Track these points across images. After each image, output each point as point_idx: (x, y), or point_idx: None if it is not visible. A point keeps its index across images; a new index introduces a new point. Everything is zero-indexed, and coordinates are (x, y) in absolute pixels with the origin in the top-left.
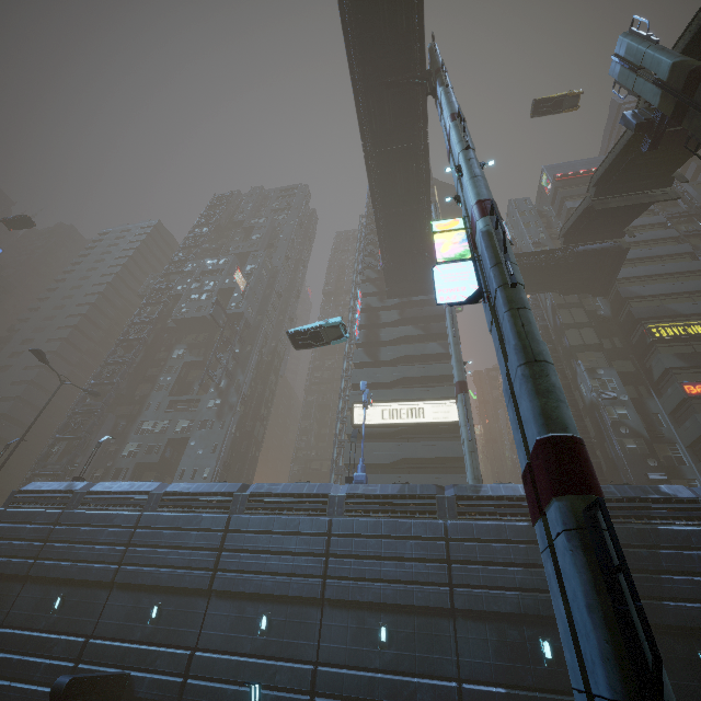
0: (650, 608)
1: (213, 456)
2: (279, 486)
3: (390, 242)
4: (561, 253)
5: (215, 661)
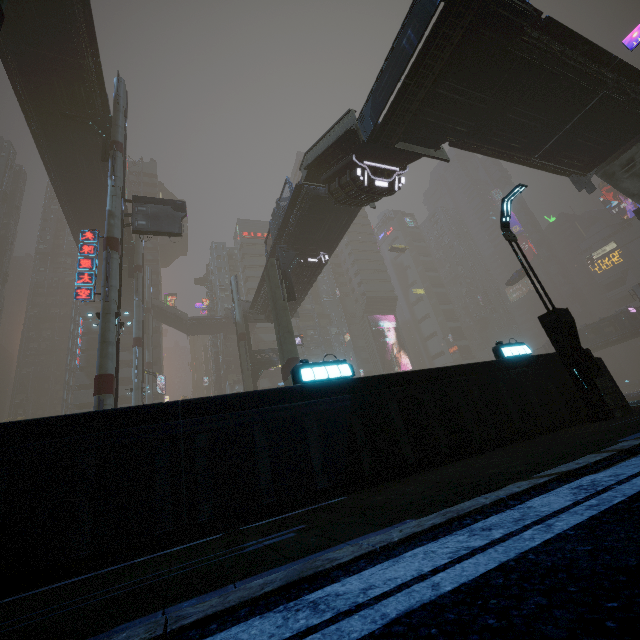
0: None
1: None
2: None
3: None
4: (225, 320)
5: None
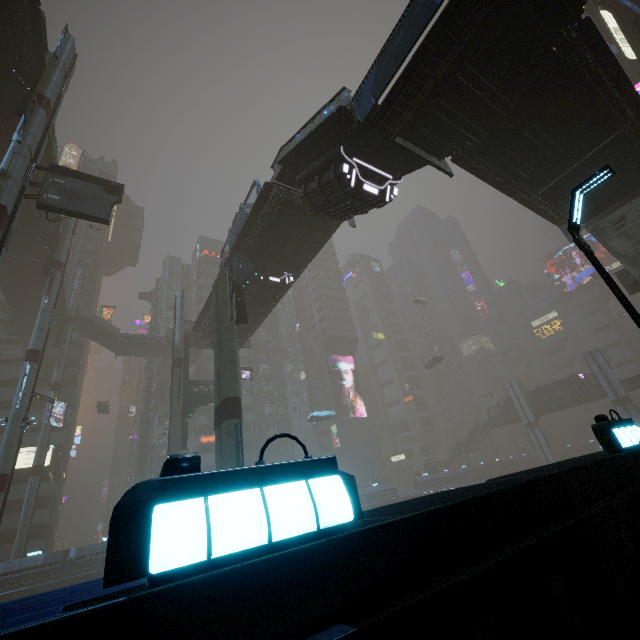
0: None
1: None
2: None
3: (18, 304)
4: (165, 342)
5: None
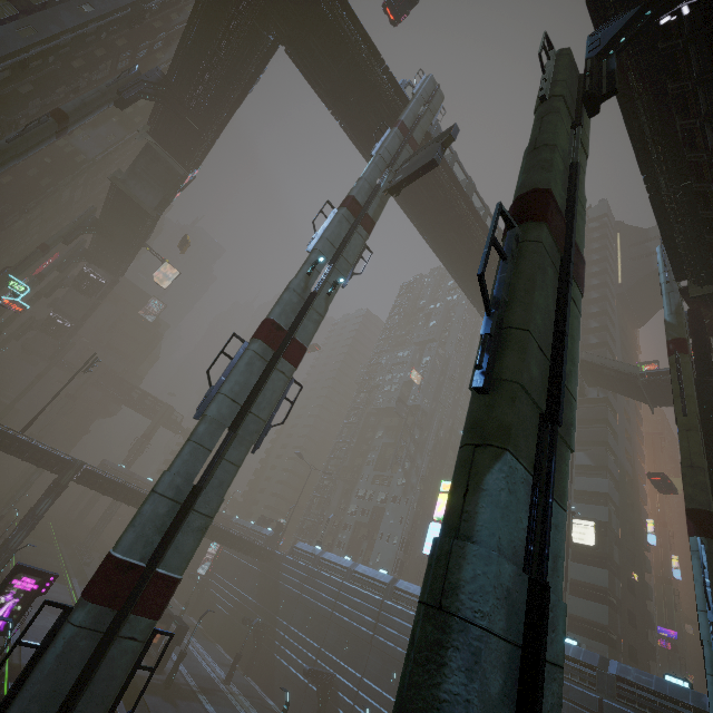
0: None
1: (399, 526)
2: (412, 587)
3: None
4: None
5: (370, 686)
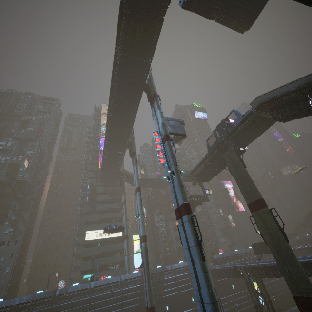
0: (160, 299)
1: (11, 260)
2: (69, 288)
3: (106, 170)
4: (156, 180)
5: None
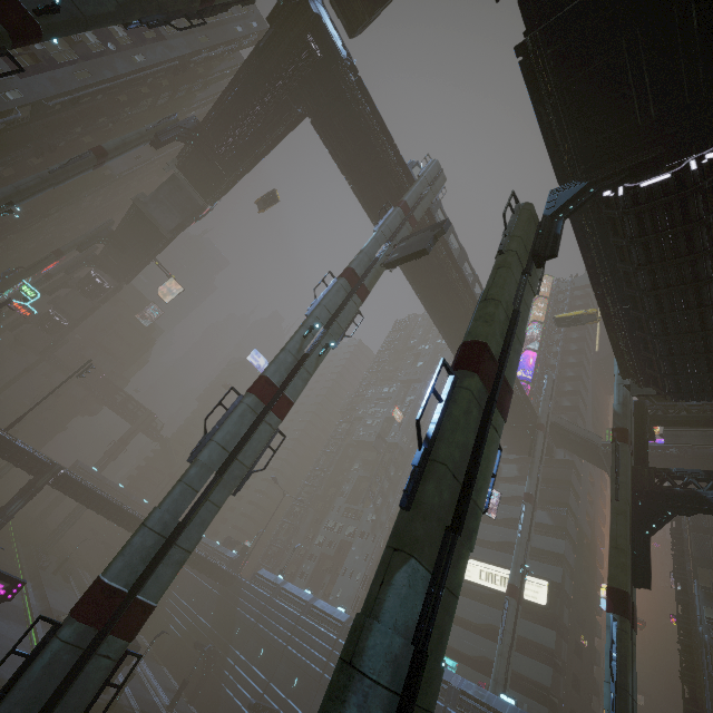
0: None
1: (364, 563)
2: None
3: None
4: (674, 451)
5: None
